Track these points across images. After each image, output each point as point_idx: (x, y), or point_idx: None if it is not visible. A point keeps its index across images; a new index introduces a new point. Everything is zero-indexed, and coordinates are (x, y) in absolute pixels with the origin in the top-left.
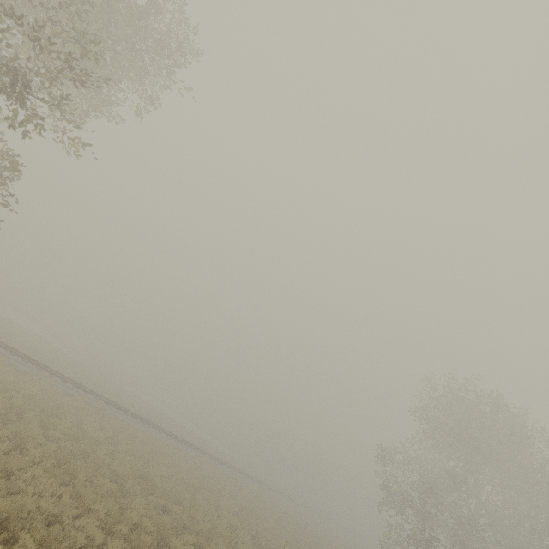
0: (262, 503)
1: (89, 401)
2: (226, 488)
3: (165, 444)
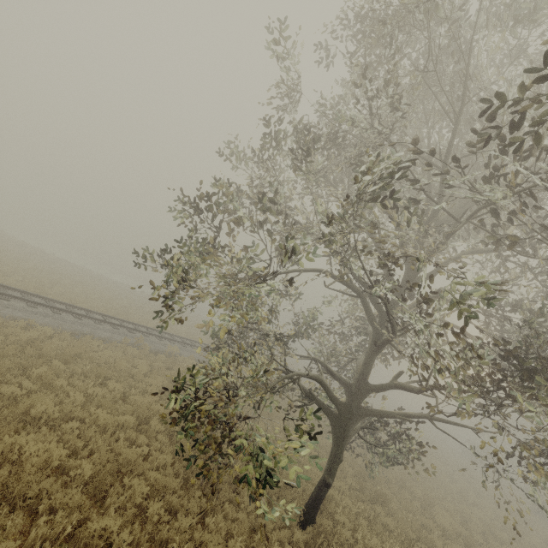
0: None
1: None
2: None
3: None
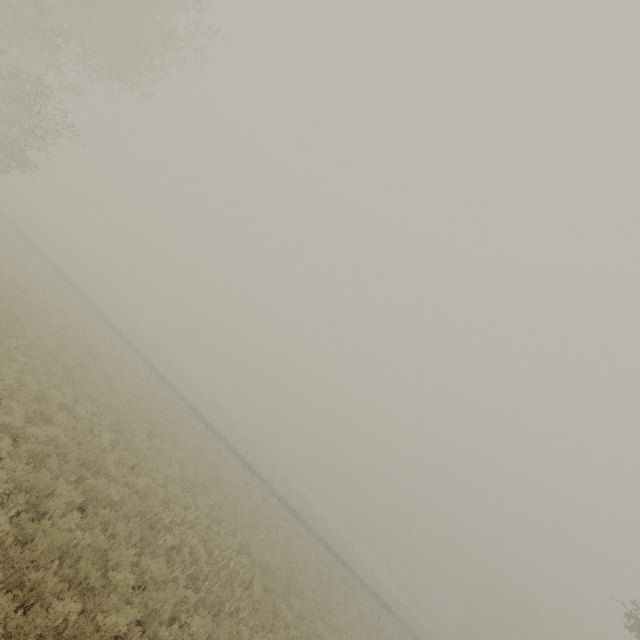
0: (373, 634)
1: (177, 405)
2: (293, 557)
3: (241, 478)
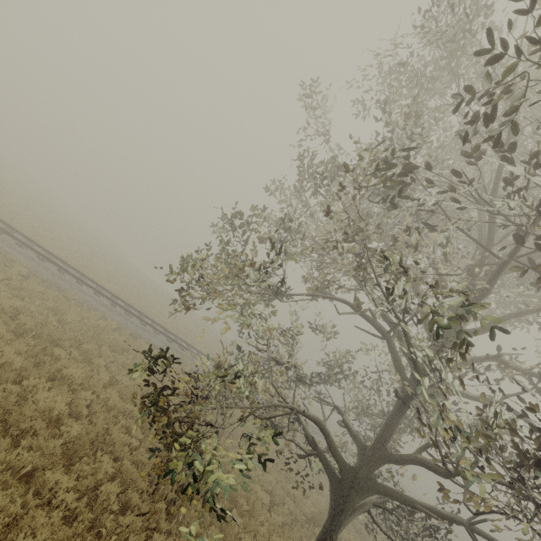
0: None
1: None
2: None
3: None
